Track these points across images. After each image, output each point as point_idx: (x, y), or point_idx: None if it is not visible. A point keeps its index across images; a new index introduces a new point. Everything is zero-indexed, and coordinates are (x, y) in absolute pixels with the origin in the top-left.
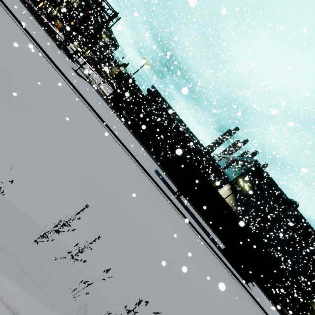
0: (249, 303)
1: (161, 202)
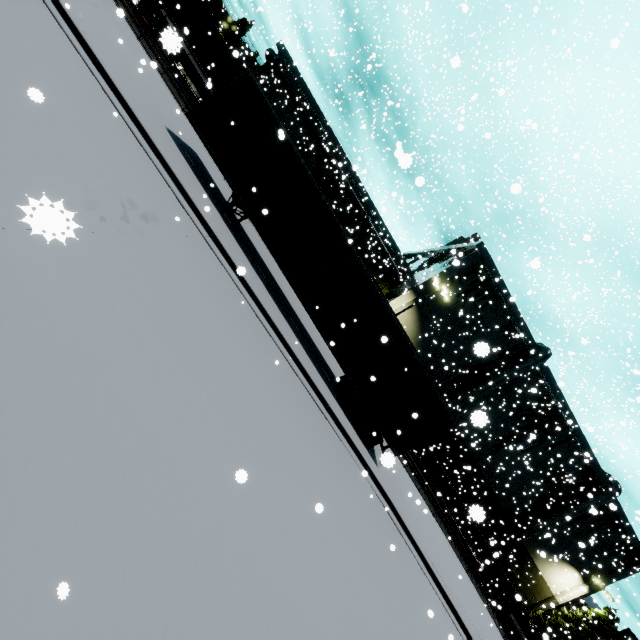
0: (339, 466)
1: (97, 118)
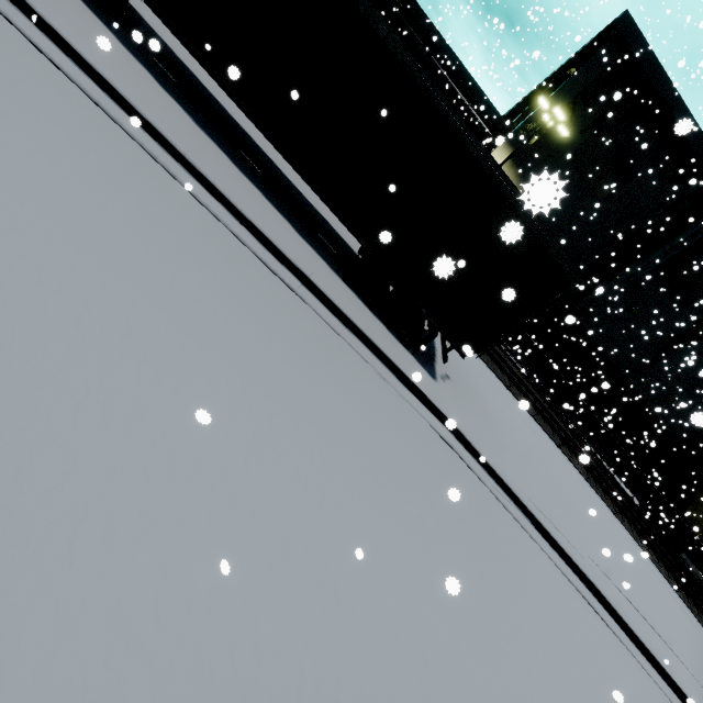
0: (311, 371)
1: None
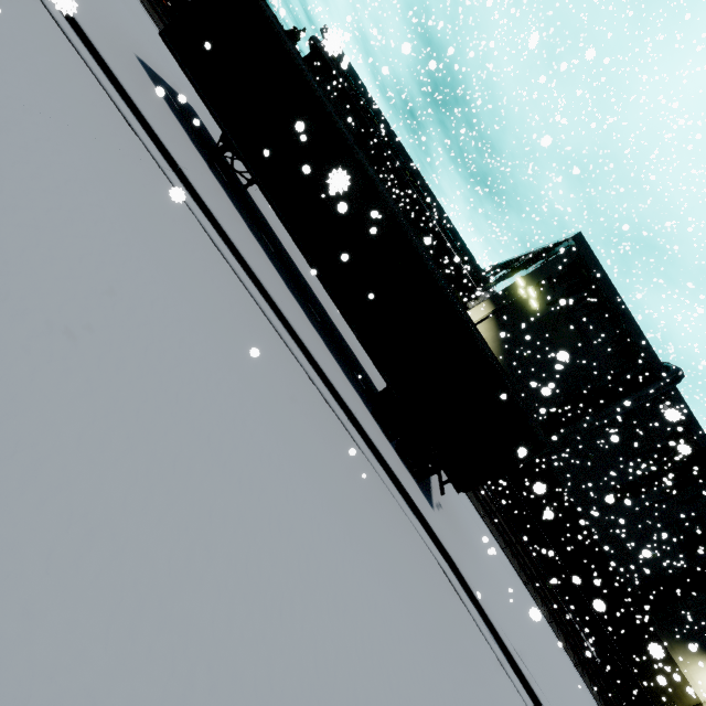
0: (359, 497)
1: None
